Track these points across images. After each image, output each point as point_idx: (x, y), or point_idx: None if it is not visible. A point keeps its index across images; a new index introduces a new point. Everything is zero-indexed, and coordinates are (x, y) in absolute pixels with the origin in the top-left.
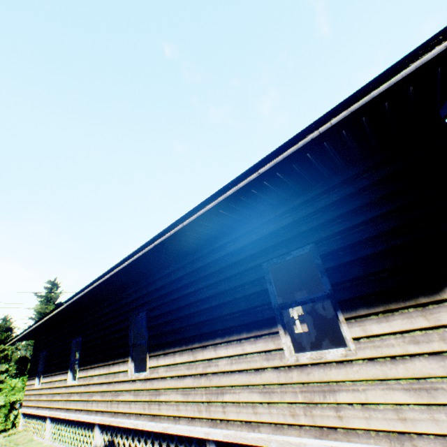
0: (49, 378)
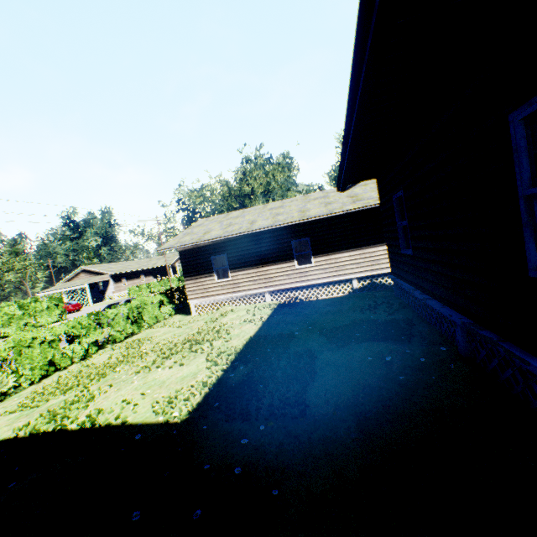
0: (251, 270)
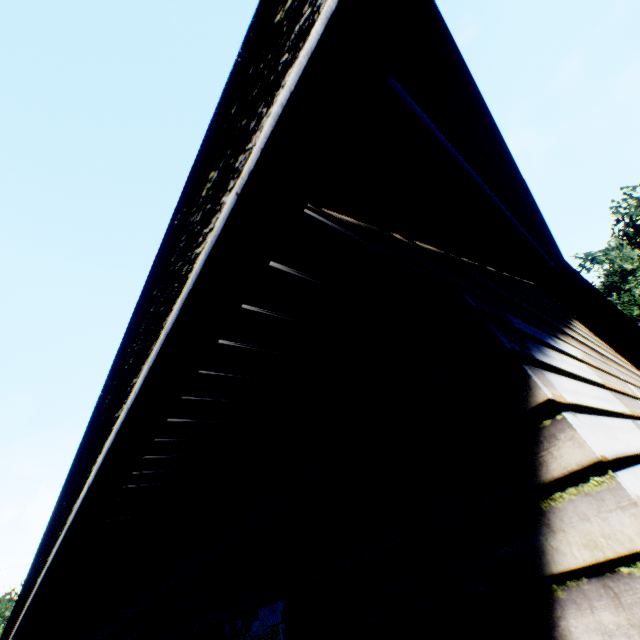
0: None
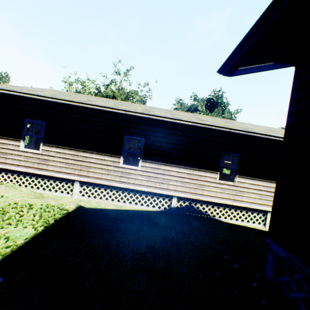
0: (69, 151)
